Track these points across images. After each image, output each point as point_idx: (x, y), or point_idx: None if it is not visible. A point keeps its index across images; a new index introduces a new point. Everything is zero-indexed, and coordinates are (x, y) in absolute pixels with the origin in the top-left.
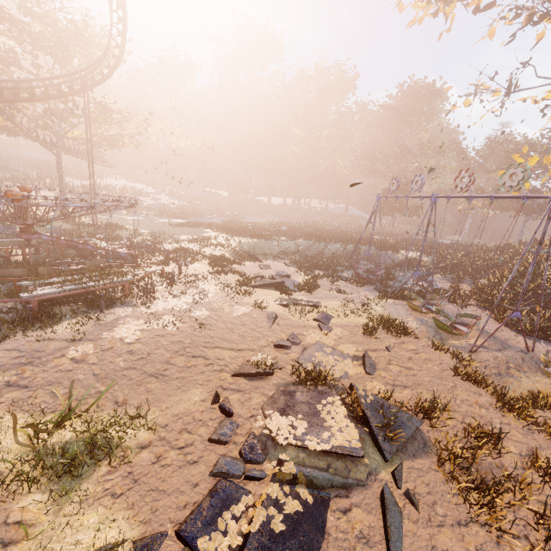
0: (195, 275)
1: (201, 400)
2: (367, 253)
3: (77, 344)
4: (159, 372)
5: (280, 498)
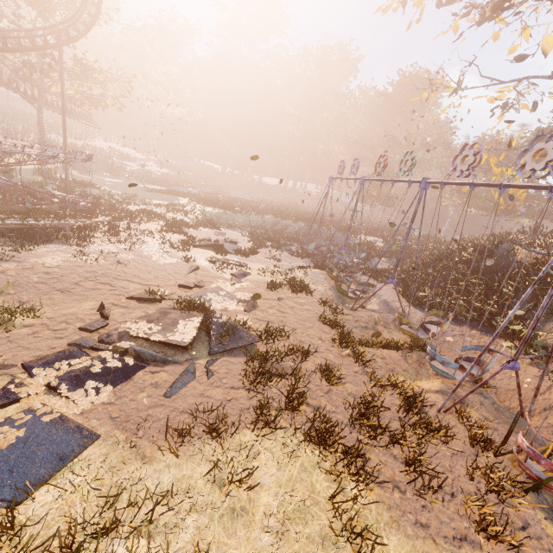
0: (142, 231)
1: (90, 309)
2: (317, 231)
3: (3, 263)
4: (67, 289)
5: (107, 359)
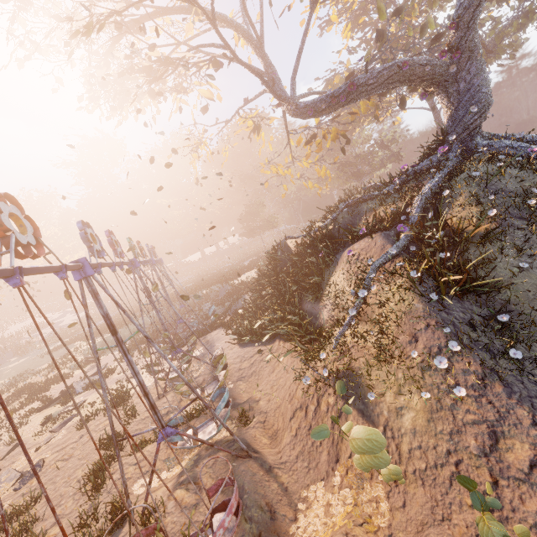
0: None
1: None
2: (180, 307)
3: None
4: None
5: None
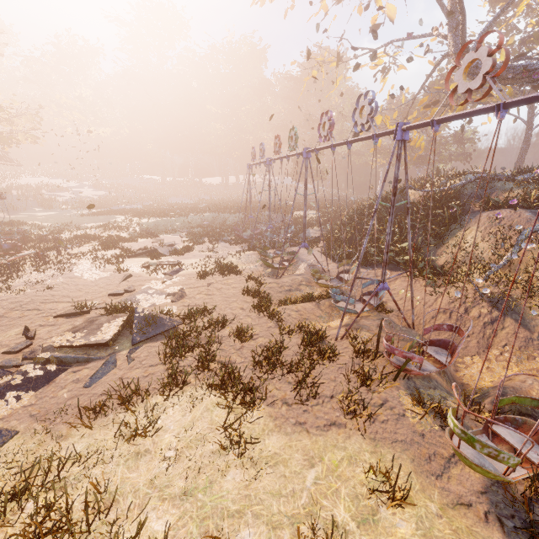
0: (74, 255)
1: (16, 335)
2: (249, 217)
3: None
4: None
5: (29, 371)
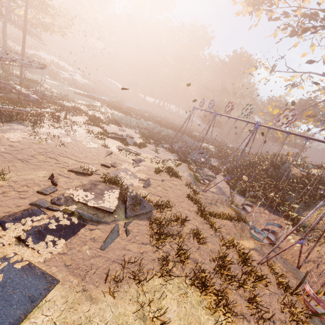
0: (75, 122)
1: (43, 176)
2: (181, 137)
3: None
4: (25, 159)
5: (60, 218)
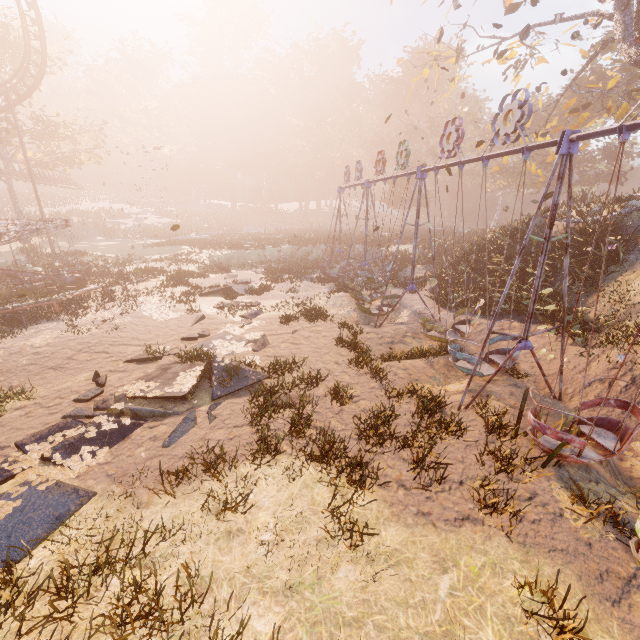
0: (141, 291)
1: (86, 380)
2: (338, 251)
3: None
4: (60, 366)
5: (103, 423)
